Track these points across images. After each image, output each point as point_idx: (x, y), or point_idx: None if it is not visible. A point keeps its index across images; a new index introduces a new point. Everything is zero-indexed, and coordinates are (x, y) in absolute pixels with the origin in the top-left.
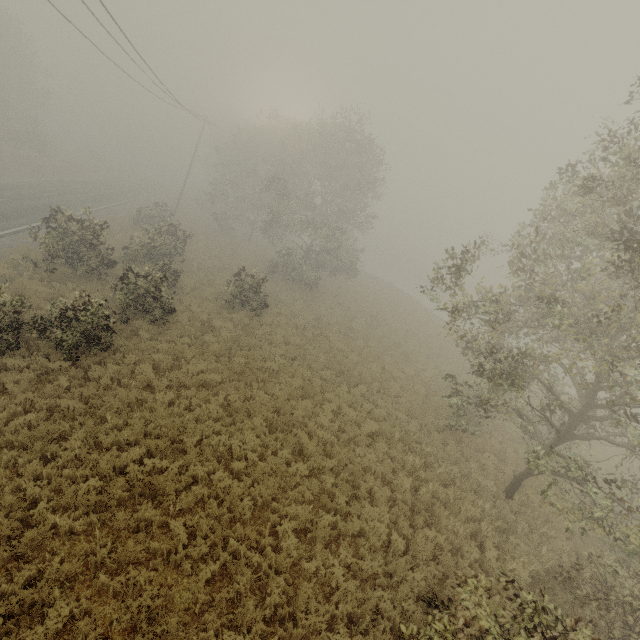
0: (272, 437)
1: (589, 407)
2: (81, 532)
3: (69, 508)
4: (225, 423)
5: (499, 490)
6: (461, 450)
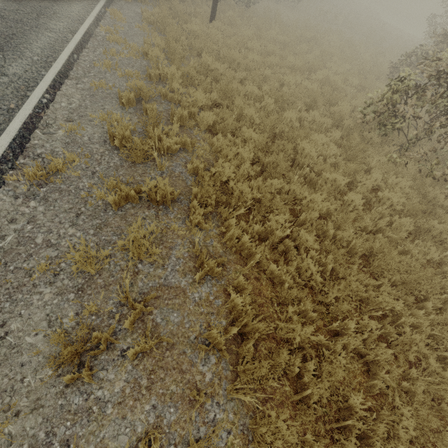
0: None
1: None
2: None
3: None
4: None
5: None
6: None
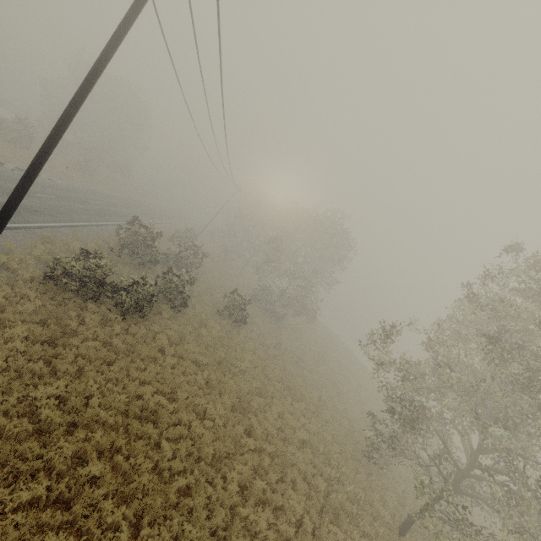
0: (233, 414)
1: (472, 466)
2: (109, 426)
3: (105, 409)
4: (204, 393)
5: (394, 526)
6: (369, 482)
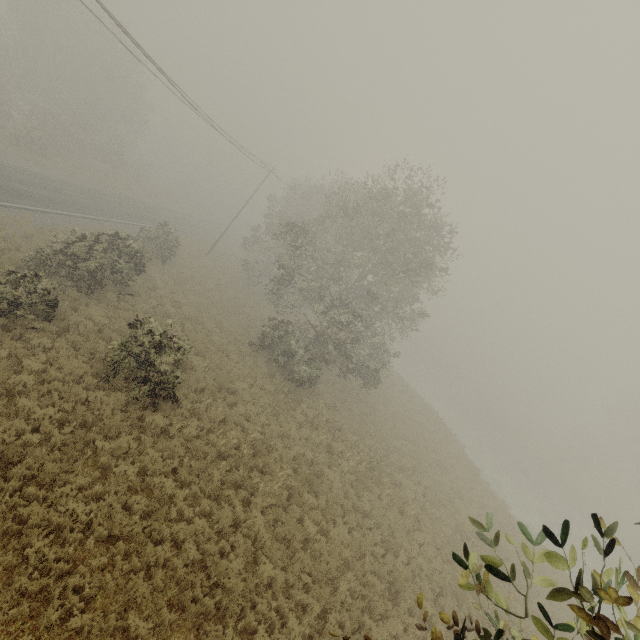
0: None
1: None
2: None
3: None
4: None
5: None
6: None
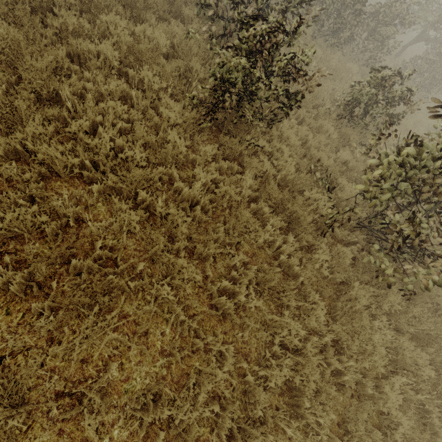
0: None
1: None
2: None
3: None
4: None
5: None
6: None
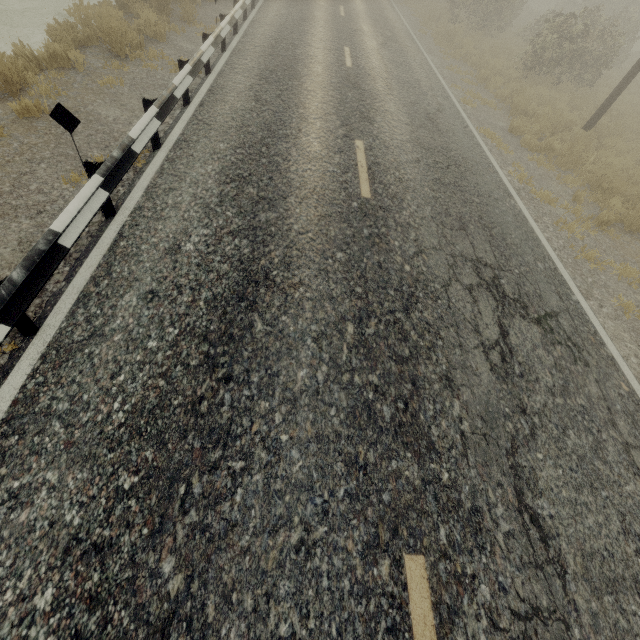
0: None
1: None
2: None
3: None
4: None
5: None
6: None
